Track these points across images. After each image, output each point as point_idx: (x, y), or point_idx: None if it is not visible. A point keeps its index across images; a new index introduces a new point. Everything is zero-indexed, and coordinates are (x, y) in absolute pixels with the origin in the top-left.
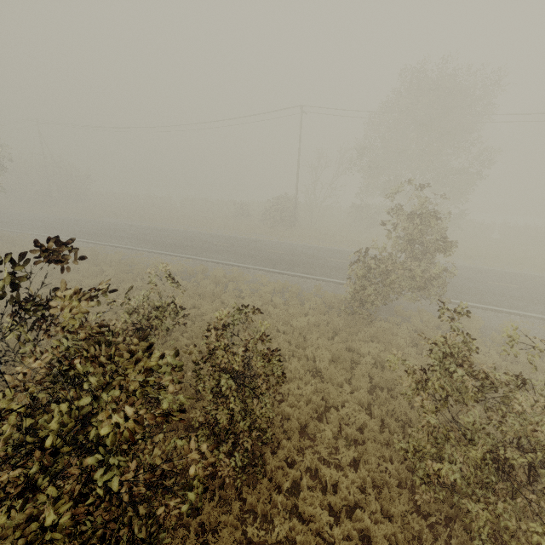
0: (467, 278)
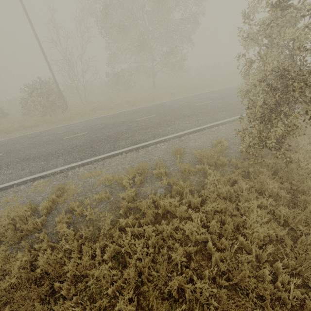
0: (234, 94)
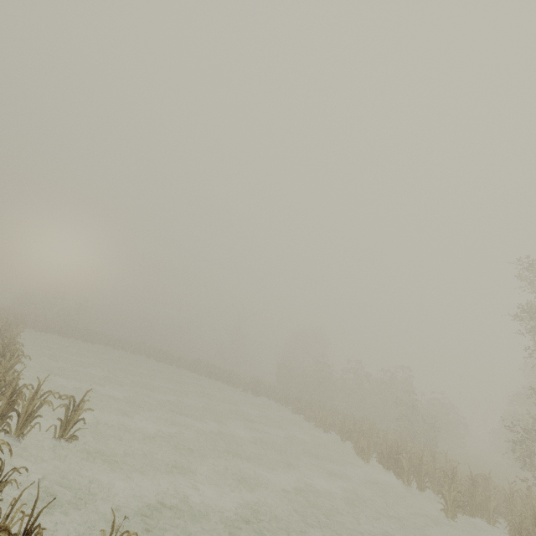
0: None
